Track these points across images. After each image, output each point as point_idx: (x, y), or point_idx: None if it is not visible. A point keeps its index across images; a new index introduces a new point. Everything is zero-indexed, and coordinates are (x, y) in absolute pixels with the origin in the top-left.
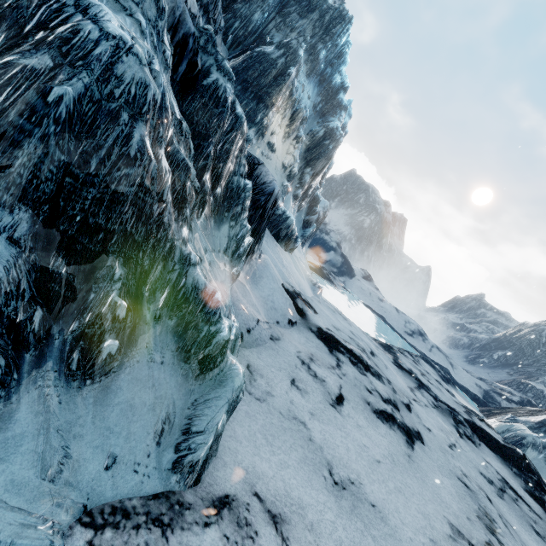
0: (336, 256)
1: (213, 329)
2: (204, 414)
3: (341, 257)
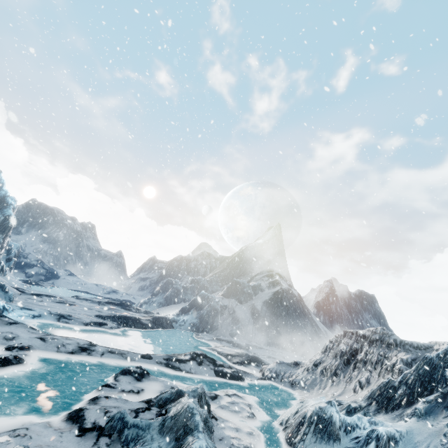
0: (40, 269)
1: (6, 287)
2: (10, 296)
3: (44, 268)
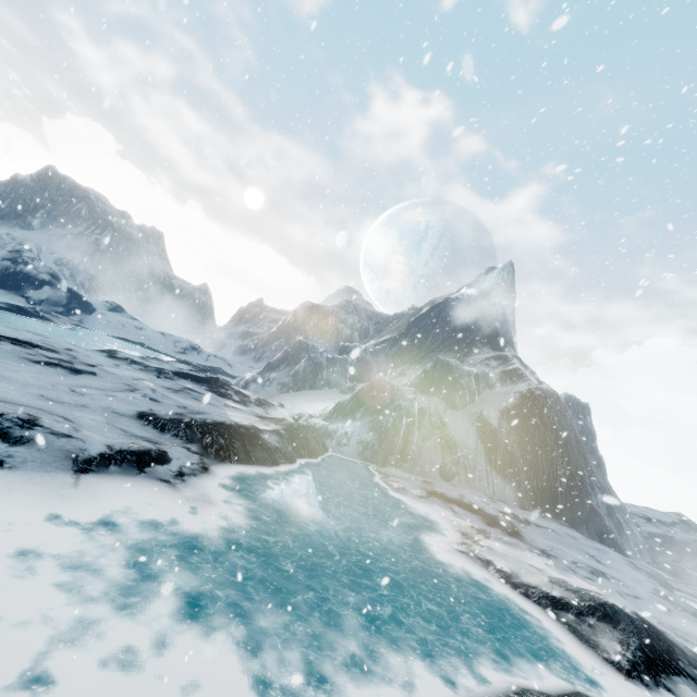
0: (56, 291)
1: None
2: None
3: (65, 291)
